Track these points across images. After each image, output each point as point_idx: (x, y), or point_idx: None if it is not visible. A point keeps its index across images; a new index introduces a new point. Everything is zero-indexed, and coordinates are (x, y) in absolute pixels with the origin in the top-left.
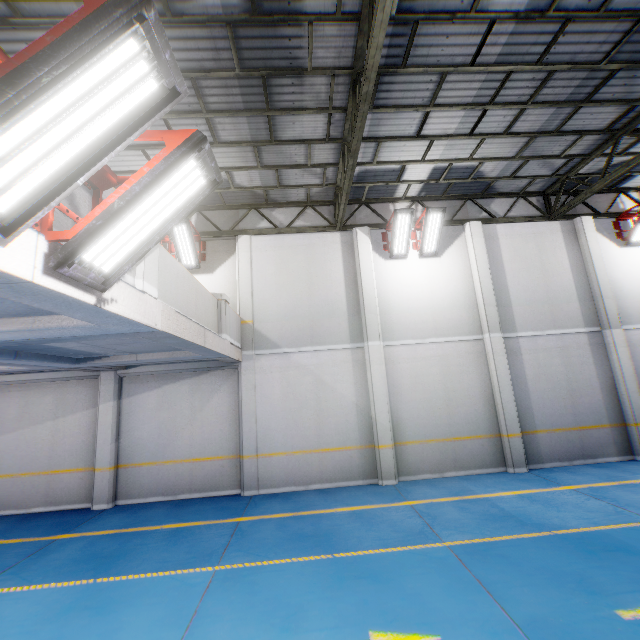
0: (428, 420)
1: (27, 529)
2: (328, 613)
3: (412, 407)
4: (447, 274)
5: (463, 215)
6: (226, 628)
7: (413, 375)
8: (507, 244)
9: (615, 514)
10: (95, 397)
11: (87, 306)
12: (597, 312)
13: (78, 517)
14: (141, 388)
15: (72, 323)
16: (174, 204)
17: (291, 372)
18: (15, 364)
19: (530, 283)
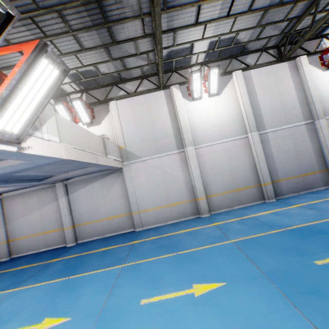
0: (222, 183)
1: (38, 259)
2: (174, 279)
3: (213, 177)
4: (225, 104)
5: (231, 68)
6: (127, 291)
7: (212, 161)
8: (257, 81)
9: (319, 215)
10: (56, 196)
11: (13, 153)
12: (311, 111)
13: (61, 251)
14: (77, 188)
15: (17, 162)
16: (43, 88)
17: (149, 169)
18: (9, 186)
19: (272, 101)
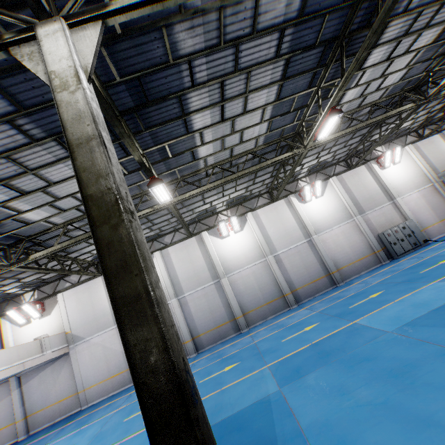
0: None
1: None
2: None
3: None
4: None
5: (153, 248)
6: None
7: None
8: (174, 255)
9: None
10: (11, 390)
11: None
12: (216, 272)
13: None
14: (30, 378)
15: None
16: None
17: (92, 348)
18: None
19: (187, 270)
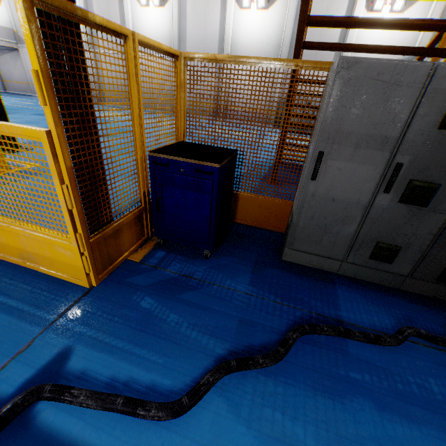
0: None
1: None
2: None
3: None
4: None
5: None
6: None
7: None
8: (95, 0)
9: None
10: None
11: None
12: None
13: None
14: None
15: None
16: None
17: None
18: None
19: None
